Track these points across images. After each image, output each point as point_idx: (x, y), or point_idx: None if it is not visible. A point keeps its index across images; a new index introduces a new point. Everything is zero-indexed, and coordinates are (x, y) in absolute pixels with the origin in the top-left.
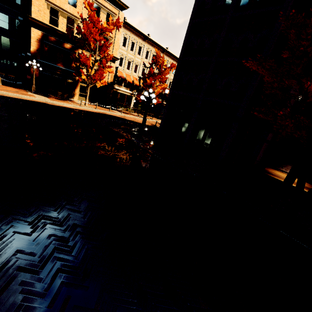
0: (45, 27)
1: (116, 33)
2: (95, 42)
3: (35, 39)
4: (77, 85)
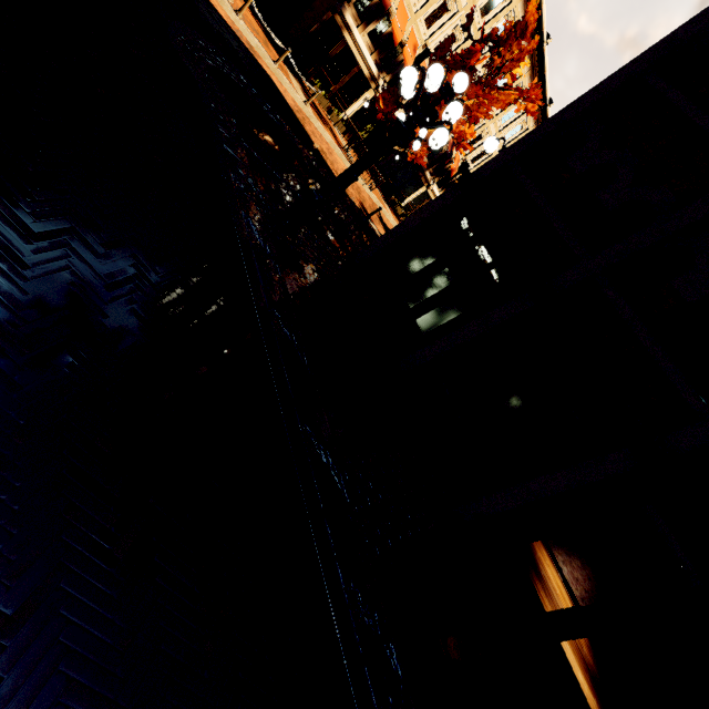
0: None
1: None
2: None
3: None
4: None
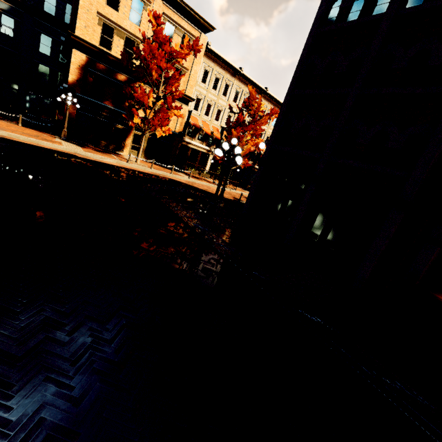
0: (92, 49)
1: (193, 64)
2: (159, 70)
3: (76, 65)
4: (130, 132)
